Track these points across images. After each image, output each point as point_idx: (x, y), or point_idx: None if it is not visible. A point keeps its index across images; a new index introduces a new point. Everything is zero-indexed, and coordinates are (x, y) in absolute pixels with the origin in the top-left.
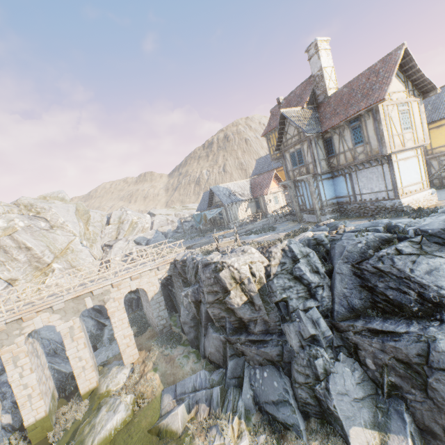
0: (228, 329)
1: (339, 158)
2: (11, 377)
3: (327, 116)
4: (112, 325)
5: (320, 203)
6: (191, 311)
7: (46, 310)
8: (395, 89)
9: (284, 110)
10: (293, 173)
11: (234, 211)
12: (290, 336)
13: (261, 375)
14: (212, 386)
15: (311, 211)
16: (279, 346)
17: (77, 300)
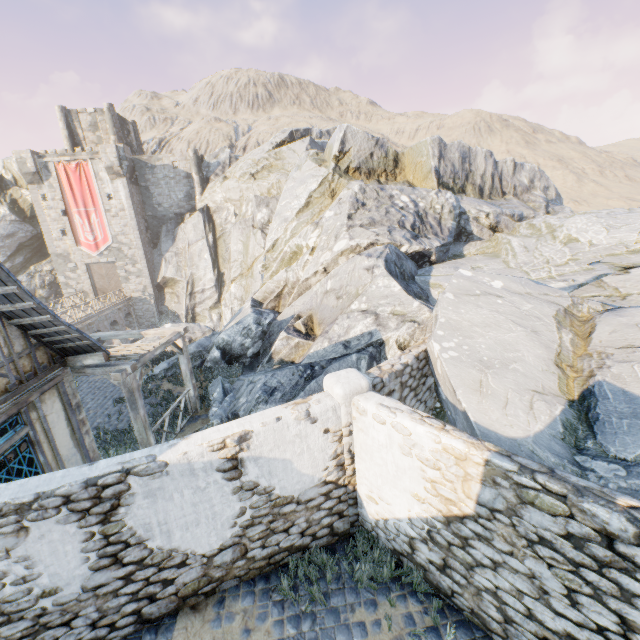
0: None
1: None
2: None
3: None
4: None
5: None
6: None
7: None
8: None
9: None
10: None
11: None
12: None
13: None
14: None
15: None
16: None
17: None
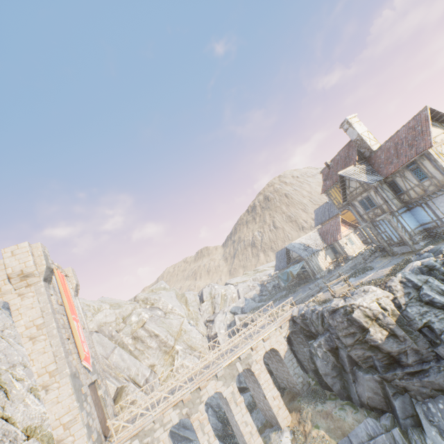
0: (379, 368)
1: (409, 193)
2: None
3: (381, 166)
4: (261, 386)
5: (408, 234)
6: (329, 360)
7: (212, 378)
8: (435, 134)
9: (340, 172)
10: (367, 216)
11: (315, 262)
12: None
13: (436, 407)
14: (387, 431)
15: (400, 243)
16: (442, 372)
17: (230, 366)
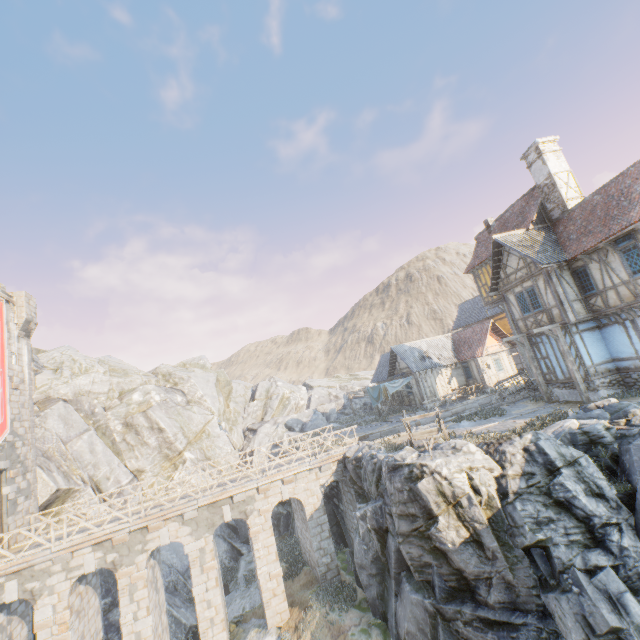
0: (438, 590)
1: (606, 296)
2: (124, 616)
3: (571, 237)
4: (255, 553)
5: (583, 370)
6: (371, 545)
7: (176, 518)
8: None
9: (497, 235)
10: (524, 323)
11: (430, 383)
12: (564, 624)
13: None
14: None
15: (566, 384)
16: None
17: (213, 508)
